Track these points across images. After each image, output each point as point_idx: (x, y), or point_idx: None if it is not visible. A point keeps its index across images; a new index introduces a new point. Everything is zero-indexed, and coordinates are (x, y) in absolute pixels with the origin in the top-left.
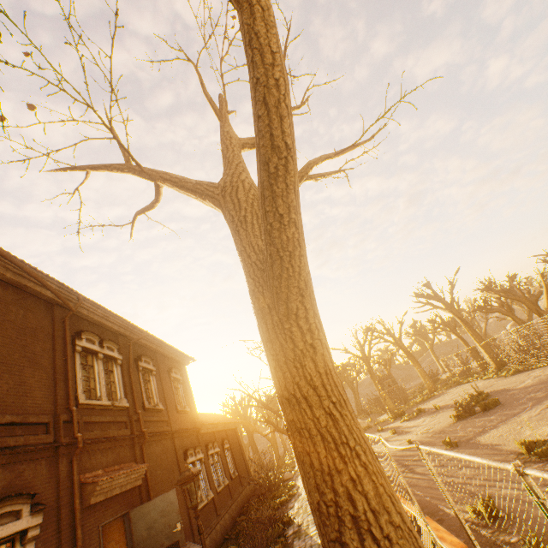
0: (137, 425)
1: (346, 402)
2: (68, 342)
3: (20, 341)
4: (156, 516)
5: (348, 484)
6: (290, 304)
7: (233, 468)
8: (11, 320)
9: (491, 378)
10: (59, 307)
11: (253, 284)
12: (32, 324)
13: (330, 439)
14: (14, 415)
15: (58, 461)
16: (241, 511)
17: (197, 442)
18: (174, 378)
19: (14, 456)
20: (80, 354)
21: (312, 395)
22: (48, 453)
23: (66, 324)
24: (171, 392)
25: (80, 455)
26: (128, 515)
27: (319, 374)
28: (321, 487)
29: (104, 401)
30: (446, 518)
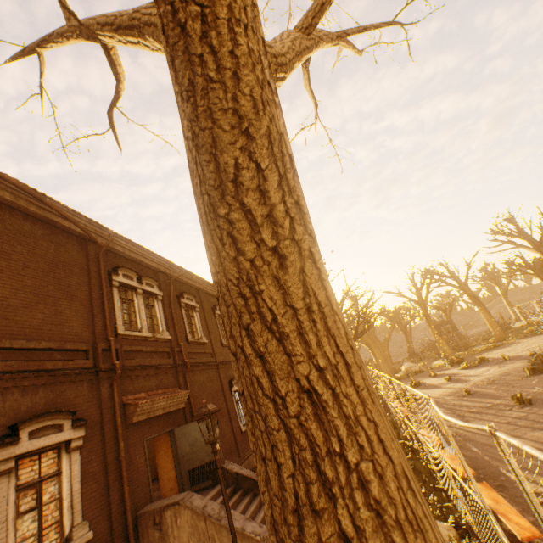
0: (180, 355)
1: (351, 369)
2: (103, 277)
3: (53, 274)
4: (197, 436)
5: None
6: (221, 157)
7: None
8: (42, 254)
9: None
10: (93, 244)
11: (187, 148)
12: (65, 259)
13: (305, 443)
14: (50, 342)
15: (99, 384)
16: None
17: None
18: (218, 315)
19: (53, 378)
20: (118, 289)
21: (276, 351)
22: (88, 376)
23: (100, 259)
24: (216, 328)
25: (122, 379)
26: (173, 432)
27: (293, 312)
28: (280, 531)
29: (144, 333)
30: (510, 486)
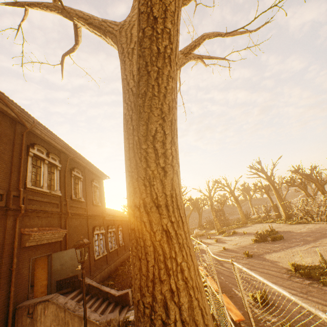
0: (65, 207)
1: (183, 224)
2: (24, 148)
3: None
4: (67, 259)
5: (166, 293)
6: (150, 125)
7: (121, 241)
8: None
9: (281, 223)
10: (20, 125)
11: (126, 108)
12: None
13: (161, 252)
14: None
15: (7, 218)
16: (122, 264)
17: (102, 223)
18: (94, 185)
19: None
20: (32, 157)
21: (155, 212)
22: (0, 212)
23: (23, 136)
24: (91, 193)
25: (23, 217)
26: (51, 256)
27: (165, 196)
28: (143, 290)
29: (44, 189)
30: (235, 296)
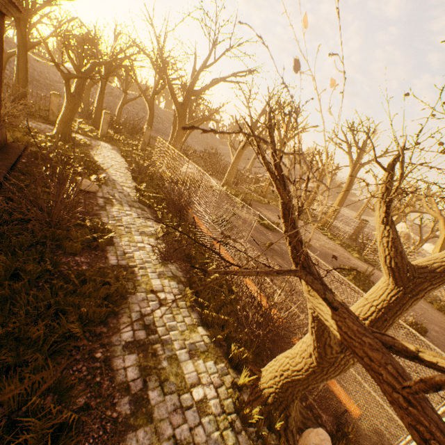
0: None
1: None
2: None
3: None
4: None
5: None
6: None
7: None
8: None
9: (332, 240)
10: None
11: None
12: None
13: None
14: None
15: None
16: None
17: None
18: None
19: None
20: None
21: None
22: None
23: None
24: None
25: None
26: None
27: None
28: None
29: None
30: None
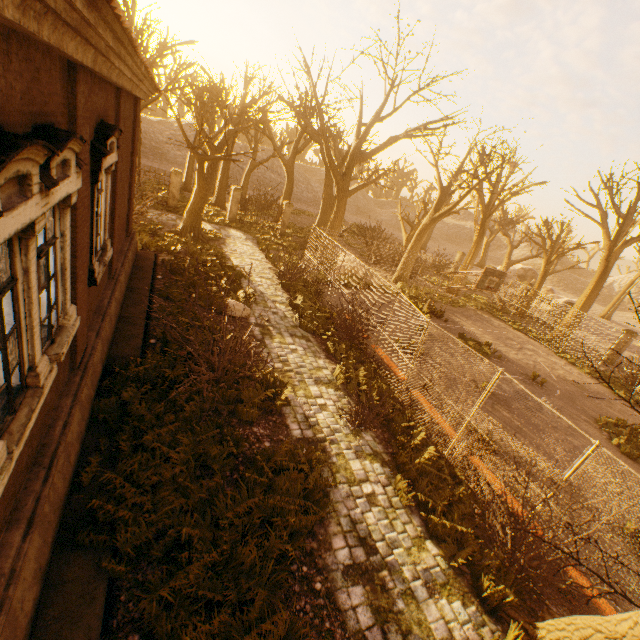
0: None
1: None
2: None
3: None
4: None
5: None
6: None
7: (102, 236)
8: None
9: (574, 367)
10: None
11: None
12: None
13: None
14: None
15: None
16: (99, 407)
17: None
18: None
19: None
20: None
21: None
22: None
23: None
24: None
25: None
26: None
27: None
28: None
29: None
30: None
